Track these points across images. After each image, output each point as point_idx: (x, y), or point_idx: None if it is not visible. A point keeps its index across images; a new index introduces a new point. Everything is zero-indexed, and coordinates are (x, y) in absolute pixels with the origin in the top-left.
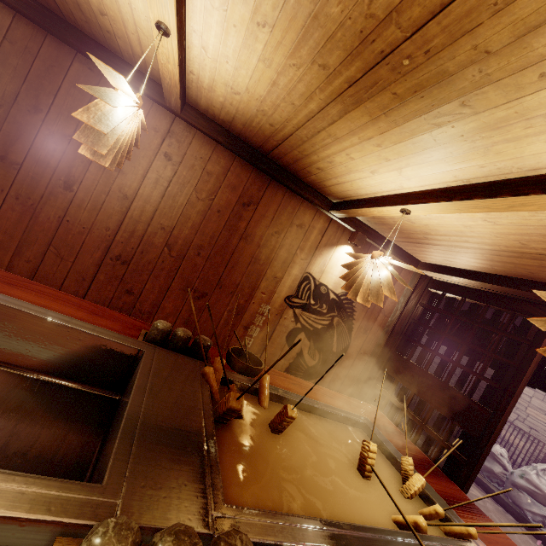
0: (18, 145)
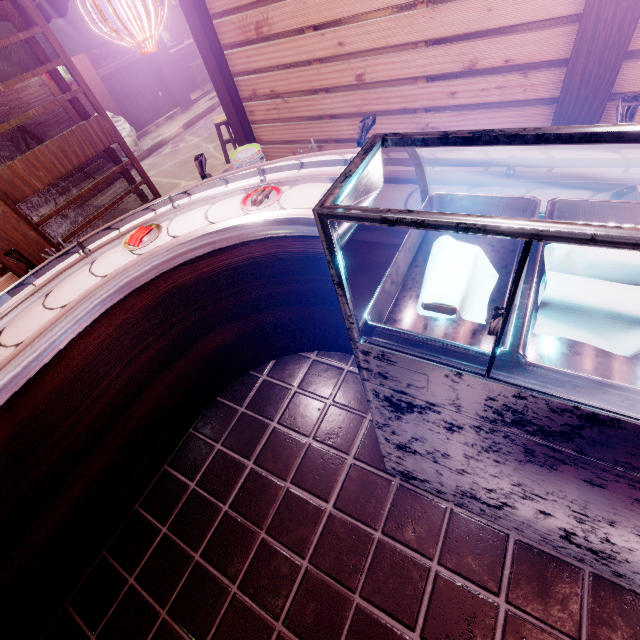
0: None
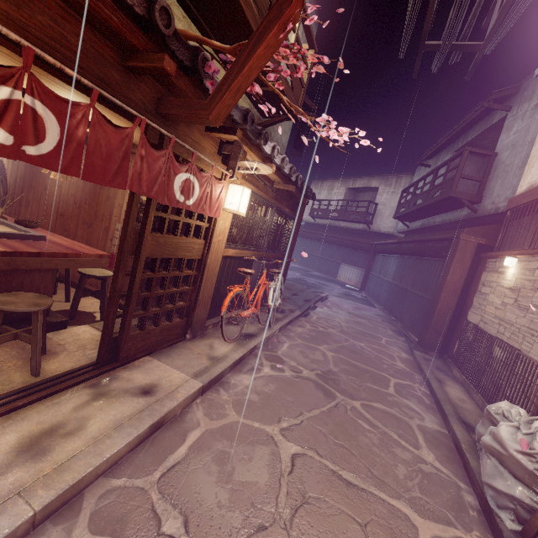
0: (34, 180)
